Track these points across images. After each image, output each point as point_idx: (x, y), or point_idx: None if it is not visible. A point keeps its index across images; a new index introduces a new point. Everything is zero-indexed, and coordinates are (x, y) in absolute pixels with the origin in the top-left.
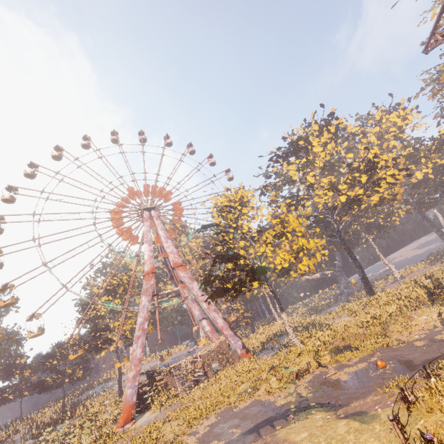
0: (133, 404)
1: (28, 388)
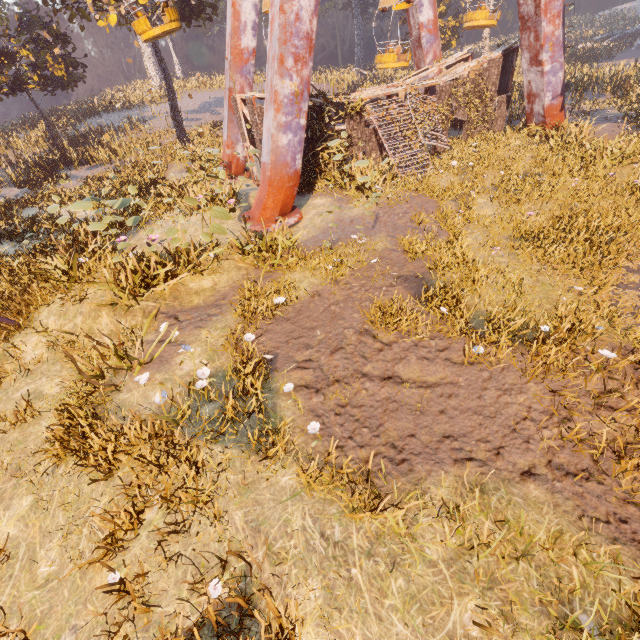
0: (296, 176)
1: None
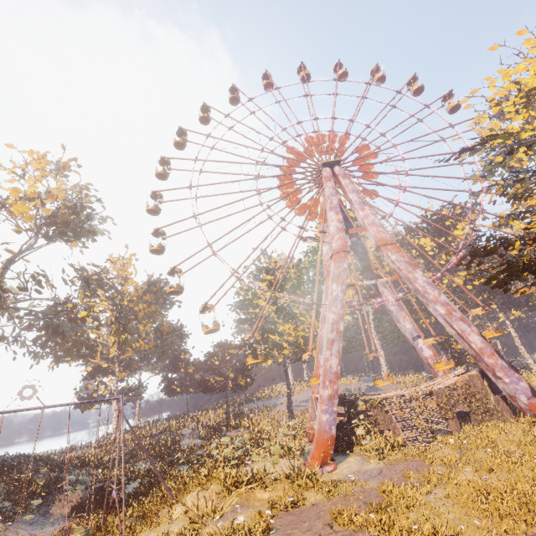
0: (332, 438)
1: (193, 385)
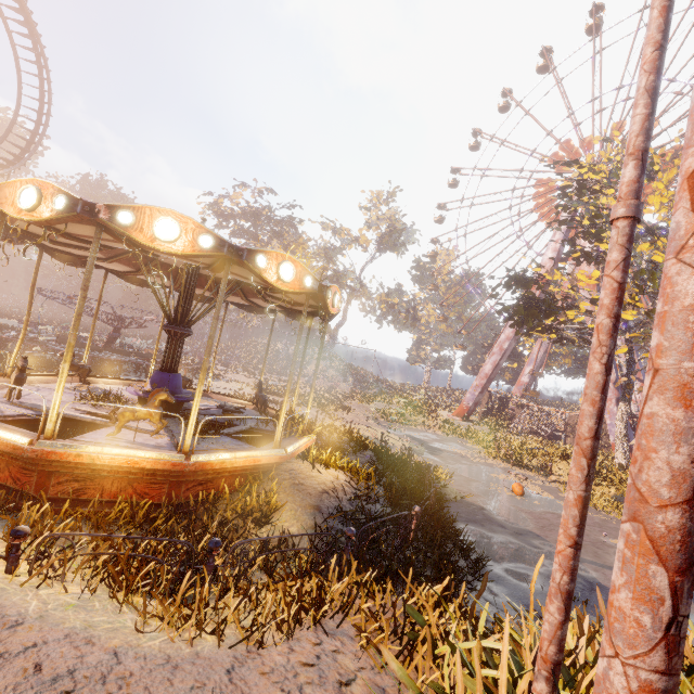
0: (467, 407)
1: None
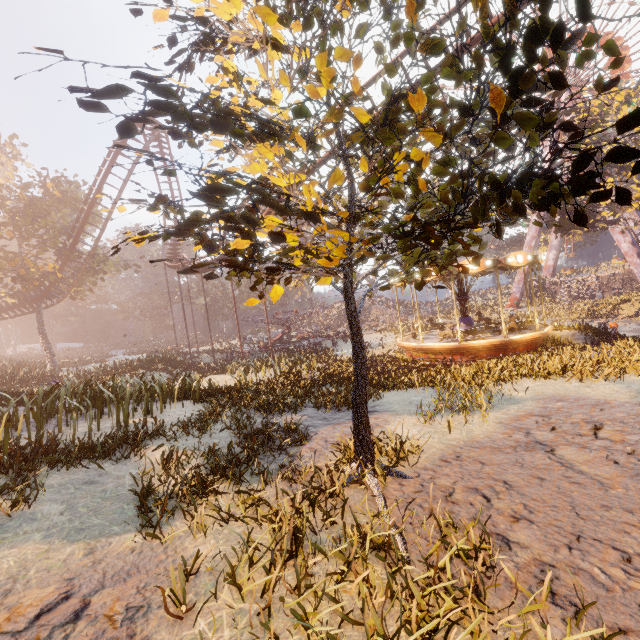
0: (516, 298)
1: None
